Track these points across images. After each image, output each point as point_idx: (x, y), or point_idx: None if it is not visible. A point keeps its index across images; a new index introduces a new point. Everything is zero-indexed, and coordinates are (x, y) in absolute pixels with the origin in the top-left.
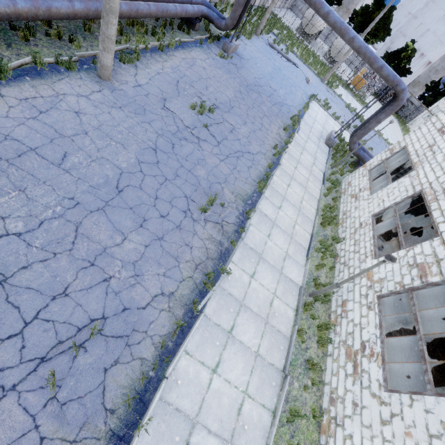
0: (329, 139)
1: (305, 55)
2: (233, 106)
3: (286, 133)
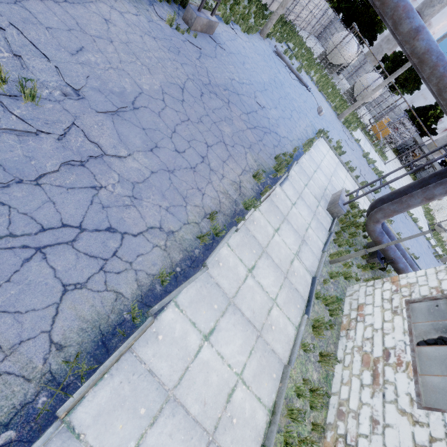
0: (335, 204)
1: (323, 82)
2: (143, 106)
3: (256, 183)
